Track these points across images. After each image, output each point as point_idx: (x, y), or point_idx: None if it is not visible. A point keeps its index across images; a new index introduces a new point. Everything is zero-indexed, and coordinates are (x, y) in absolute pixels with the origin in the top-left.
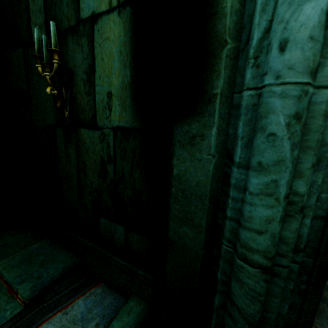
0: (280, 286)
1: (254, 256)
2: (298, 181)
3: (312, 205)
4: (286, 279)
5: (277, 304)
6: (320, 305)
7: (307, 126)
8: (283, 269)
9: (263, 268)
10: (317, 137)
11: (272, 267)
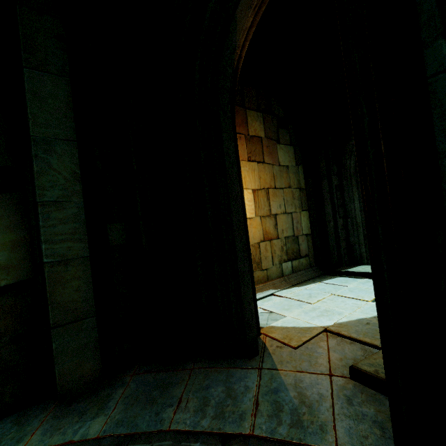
0: None
1: None
2: None
3: None
4: None
5: None
6: (73, 414)
7: None
8: None
9: None
10: None
11: None
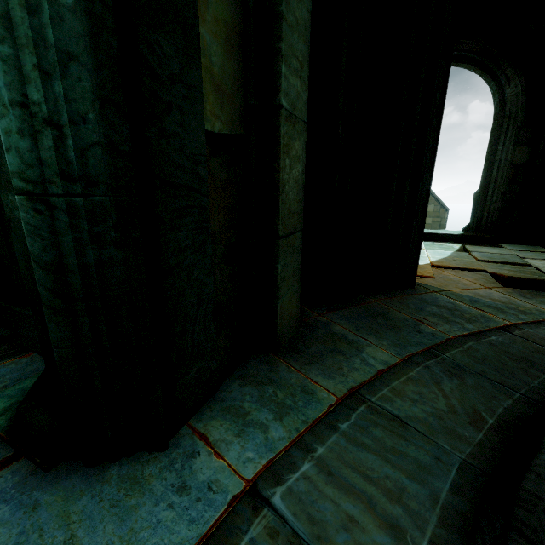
0: (62, 220)
1: (14, 180)
2: (30, 88)
3: (67, 121)
4: (66, 212)
5: (68, 244)
6: (324, 355)
7: (13, 20)
8: (57, 198)
9: (26, 194)
10: (24, 31)
11: (47, 198)
